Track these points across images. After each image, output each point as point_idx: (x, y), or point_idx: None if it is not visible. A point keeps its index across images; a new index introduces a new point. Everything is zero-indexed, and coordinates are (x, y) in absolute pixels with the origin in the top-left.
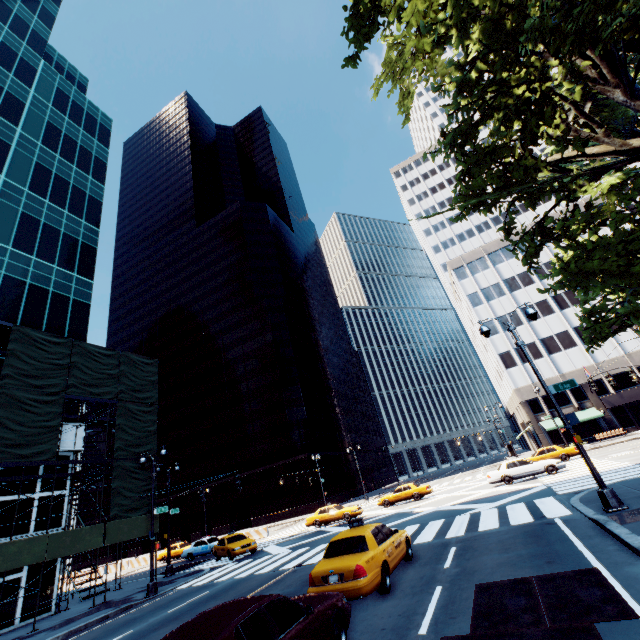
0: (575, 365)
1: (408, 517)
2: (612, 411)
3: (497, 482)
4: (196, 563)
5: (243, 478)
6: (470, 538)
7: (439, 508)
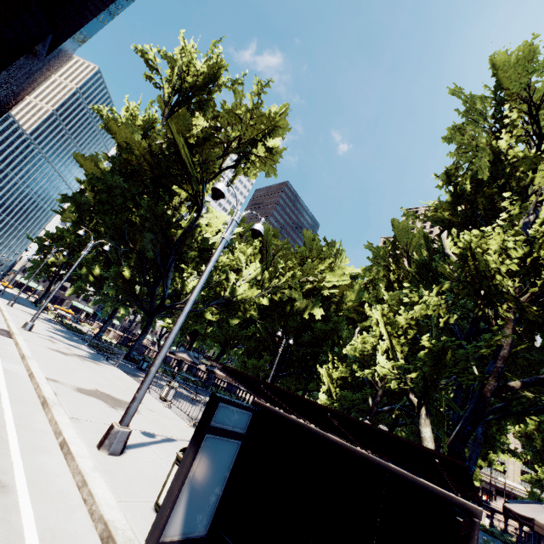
0: None
1: None
2: None
3: None
4: None
5: None
6: None
7: None
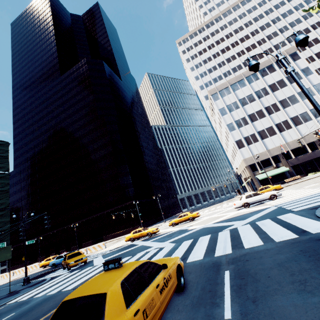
0: (275, 144)
1: (185, 233)
2: (293, 167)
3: (240, 207)
4: (53, 271)
5: (97, 216)
6: (240, 258)
7: (205, 226)
